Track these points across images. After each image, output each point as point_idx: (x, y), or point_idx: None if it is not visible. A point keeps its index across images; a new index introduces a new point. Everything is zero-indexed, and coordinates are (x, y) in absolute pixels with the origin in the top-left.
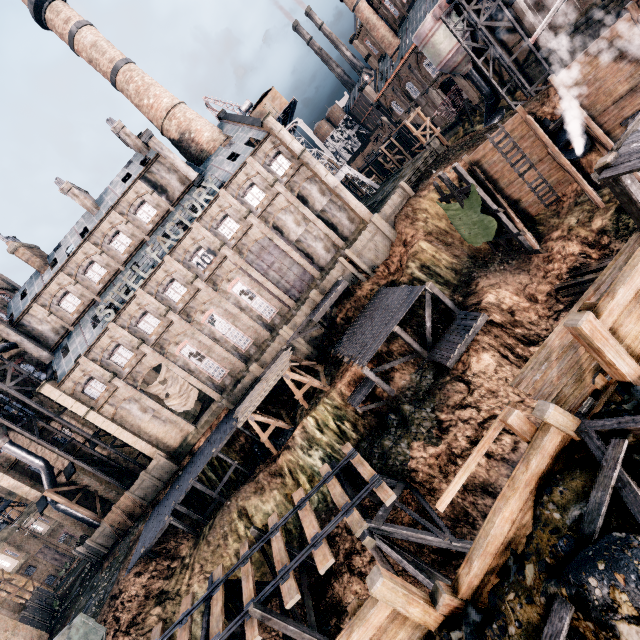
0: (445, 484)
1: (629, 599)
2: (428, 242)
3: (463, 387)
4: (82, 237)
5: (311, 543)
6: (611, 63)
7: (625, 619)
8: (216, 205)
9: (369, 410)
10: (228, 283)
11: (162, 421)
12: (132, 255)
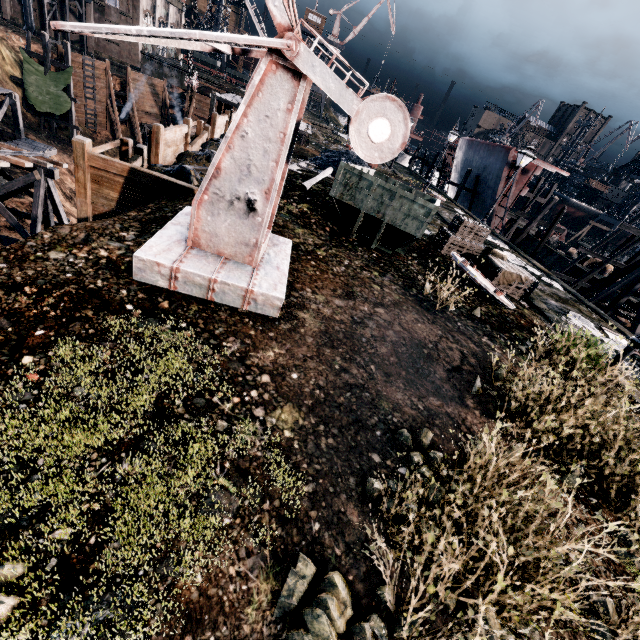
0: None
1: None
2: None
3: None
4: None
5: None
6: (150, 93)
7: None
8: None
9: None
10: None
11: None
12: None
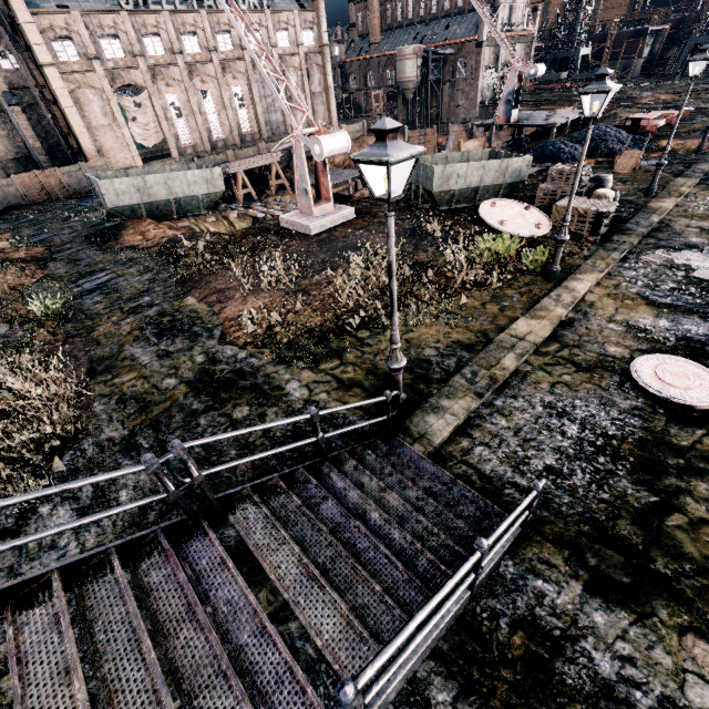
0: None
1: None
2: None
3: None
4: None
5: None
6: (466, 138)
7: None
8: (258, 16)
9: None
10: (233, 79)
11: (115, 136)
12: None
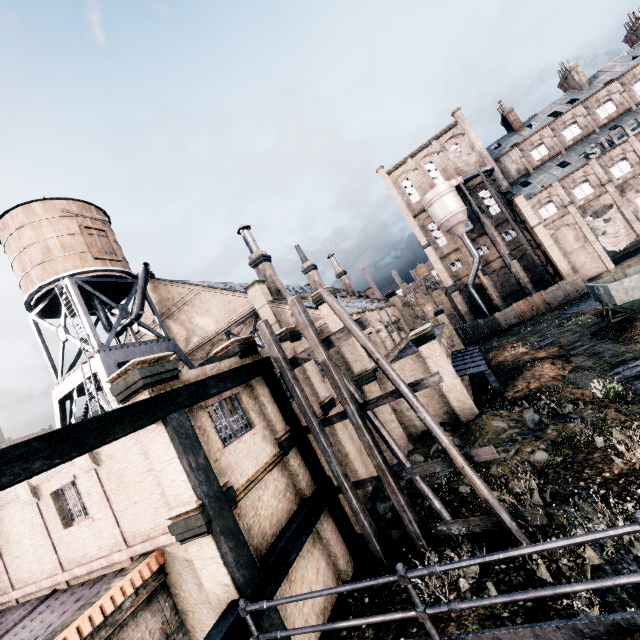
0: None
1: None
2: None
3: None
4: (570, 104)
5: None
6: None
7: None
8: None
9: None
10: None
11: (586, 253)
12: (612, 120)
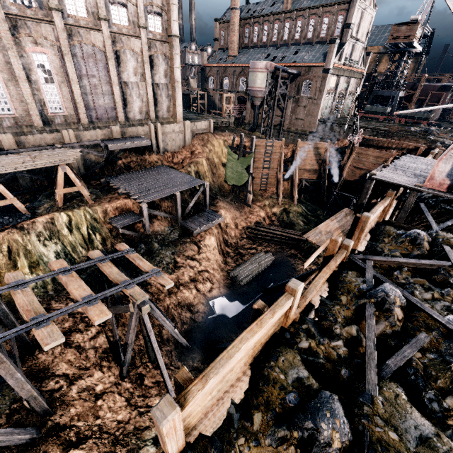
0: (168, 298)
1: (399, 300)
2: (207, 162)
3: (196, 249)
4: None
5: (85, 300)
6: (313, 155)
7: (397, 306)
8: None
9: (122, 235)
10: (33, 44)
11: None
12: None
